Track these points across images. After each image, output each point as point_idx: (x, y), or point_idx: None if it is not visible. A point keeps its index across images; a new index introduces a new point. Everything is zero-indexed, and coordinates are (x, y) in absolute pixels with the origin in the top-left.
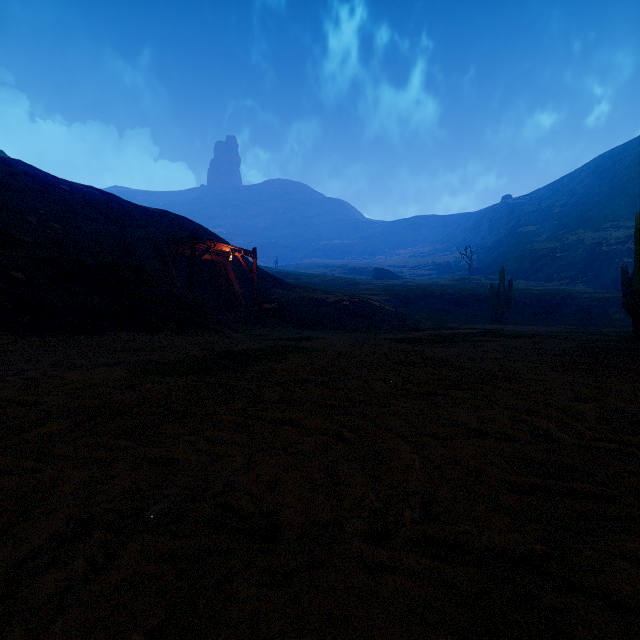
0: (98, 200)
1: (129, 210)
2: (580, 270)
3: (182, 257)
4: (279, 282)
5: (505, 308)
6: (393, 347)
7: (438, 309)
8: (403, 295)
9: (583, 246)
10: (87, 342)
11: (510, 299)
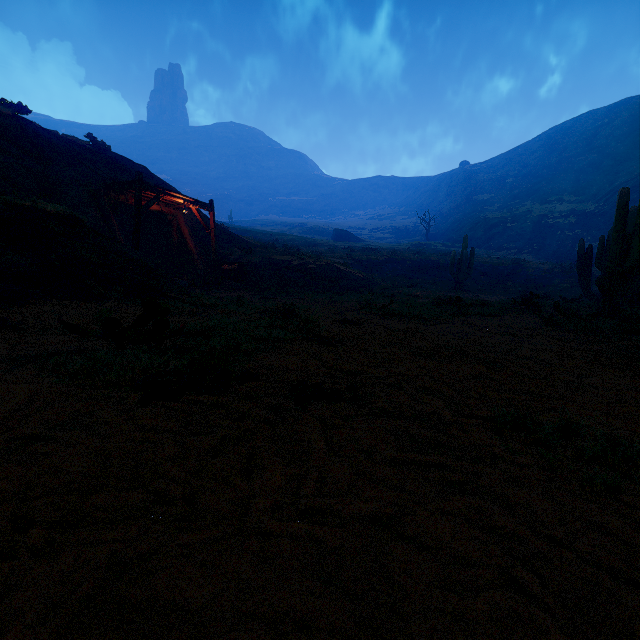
0: (6, 125)
1: (51, 142)
2: (527, 241)
3: (124, 206)
4: (238, 240)
5: (465, 276)
6: (386, 325)
7: (400, 275)
8: (366, 259)
9: (531, 218)
10: (4, 315)
11: (471, 268)
